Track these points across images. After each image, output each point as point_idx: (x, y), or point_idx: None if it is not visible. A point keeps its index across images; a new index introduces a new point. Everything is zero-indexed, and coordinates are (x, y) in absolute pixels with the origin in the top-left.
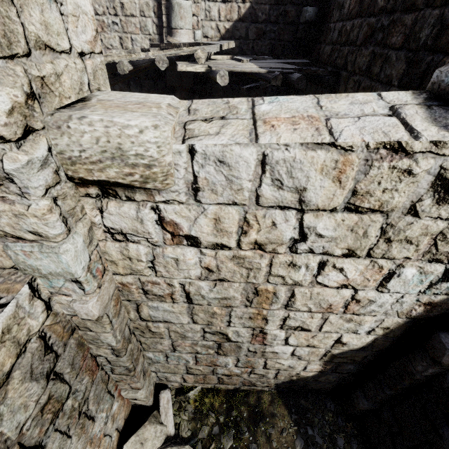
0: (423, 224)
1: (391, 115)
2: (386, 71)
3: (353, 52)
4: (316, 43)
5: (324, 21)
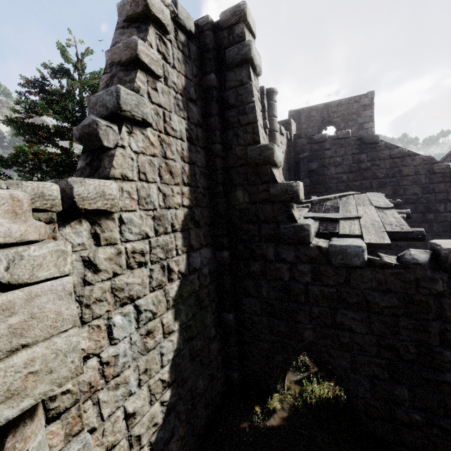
0: None
1: None
2: (410, 192)
3: (373, 190)
4: (312, 193)
5: (315, 184)
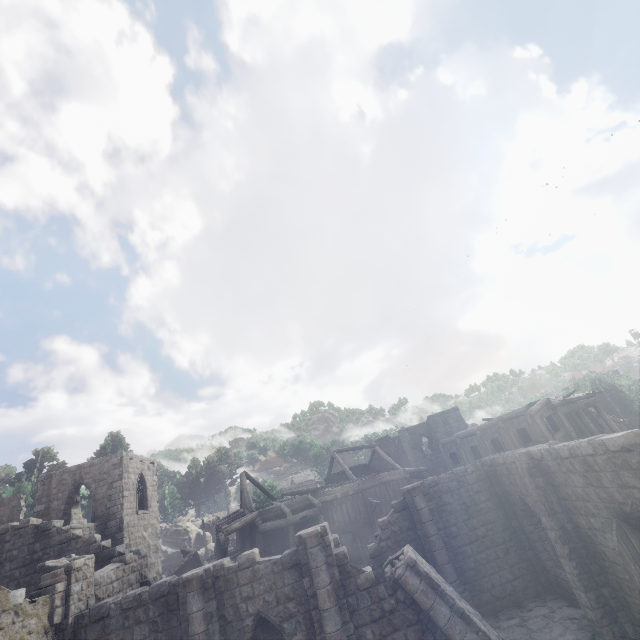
0: (125, 578)
1: (114, 565)
2: None
3: None
4: None
5: None
